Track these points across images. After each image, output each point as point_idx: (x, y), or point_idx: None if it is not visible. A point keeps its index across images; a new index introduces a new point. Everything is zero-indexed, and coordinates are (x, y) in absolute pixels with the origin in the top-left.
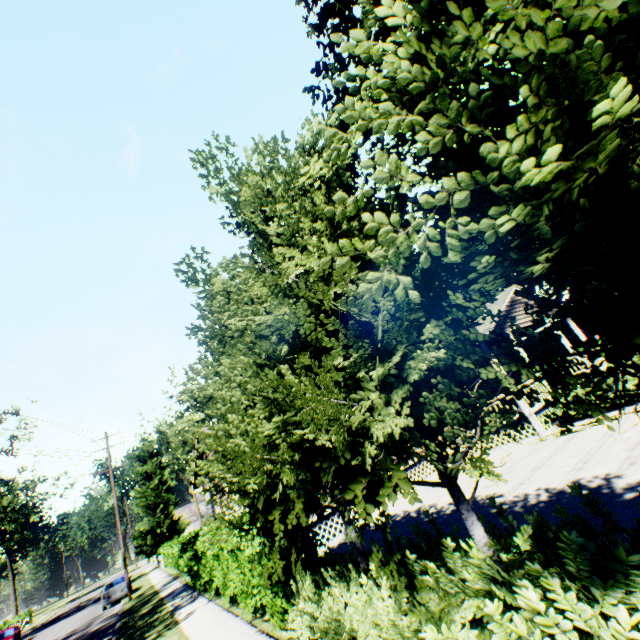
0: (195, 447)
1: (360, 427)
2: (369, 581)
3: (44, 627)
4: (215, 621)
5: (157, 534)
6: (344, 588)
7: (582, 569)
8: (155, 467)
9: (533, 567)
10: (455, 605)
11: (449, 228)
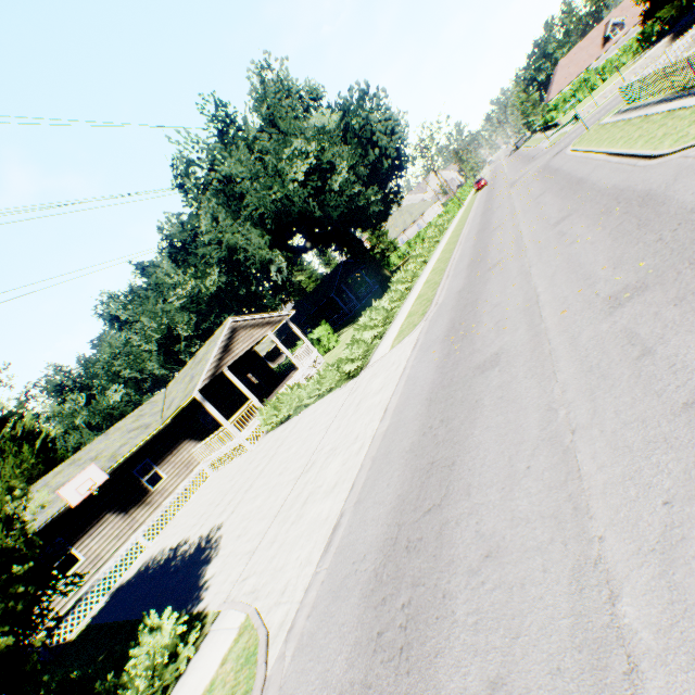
0: None
1: None
2: None
3: None
4: None
5: None
6: None
7: None
8: None
9: None
10: None
11: None
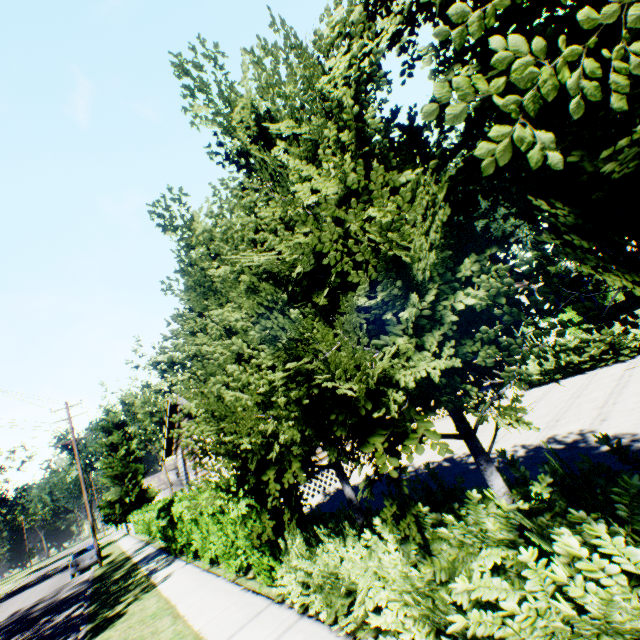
0: (167, 415)
1: (382, 375)
2: (373, 536)
3: (7, 598)
4: (196, 582)
5: (126, 503)
6: (340, 544)
7: (635, 512)
8: (121, 438)
9: (575, 513)
10: (473, 555)
11: (613, 60)
